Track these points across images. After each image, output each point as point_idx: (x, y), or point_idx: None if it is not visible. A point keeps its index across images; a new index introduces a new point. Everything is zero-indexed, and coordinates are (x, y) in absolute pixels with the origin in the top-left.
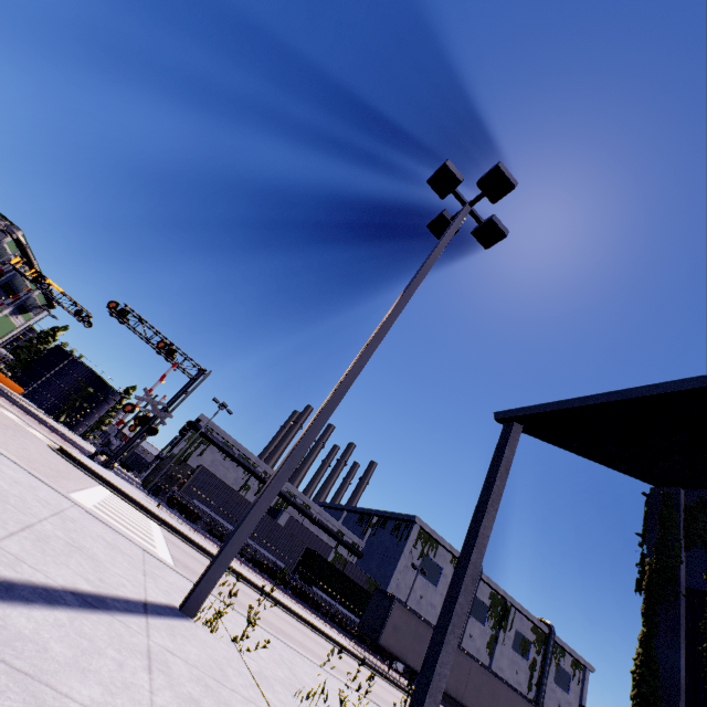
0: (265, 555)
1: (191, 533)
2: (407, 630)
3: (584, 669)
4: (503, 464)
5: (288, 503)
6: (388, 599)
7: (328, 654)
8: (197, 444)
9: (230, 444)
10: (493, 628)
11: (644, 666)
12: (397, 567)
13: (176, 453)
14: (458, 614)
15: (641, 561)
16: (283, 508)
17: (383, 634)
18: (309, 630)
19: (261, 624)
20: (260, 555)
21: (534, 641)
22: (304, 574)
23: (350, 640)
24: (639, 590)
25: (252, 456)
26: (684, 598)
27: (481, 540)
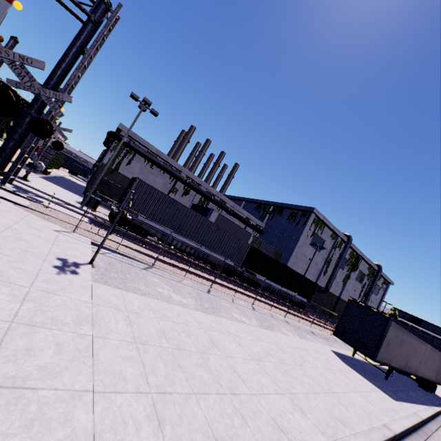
0: (217, 258)
1: (162, 306)
2: (395, 341)
3: (388, 284)
4: None
5: (210, 201)
6: (379, 317)
7: None
8: (123, 154)
9: (153, 154)
10: (347, 271)
11: None
12: (297, 244)
13: (105, 163)
14: None
15: None
16: (205, 205)
17: (379, 352)
18: None
19: None
20: (212, 258)
21: (367, 274)
22: (249, 268)
23: (296, 316)
24: None
25: (175, 164)
26: None
27: None
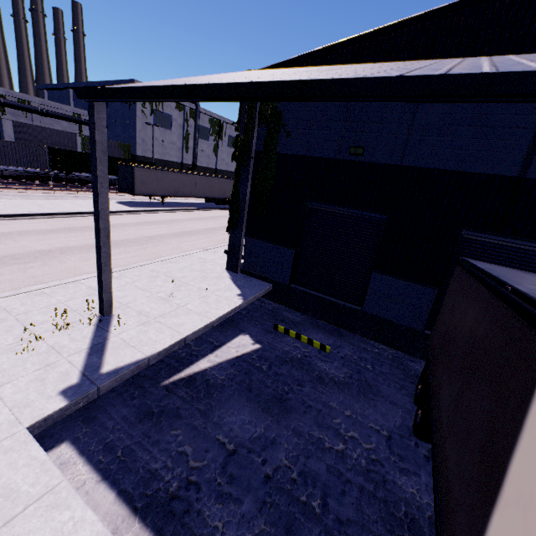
0: (14, 170)
1: None
2: (150, 180)
3: None
4: (99, 150)
5: (1, 106)
6: (130, 168)
7: (24, 332)
8: None
9: None
10: (215, 140)
11: (234, 197)
12: (137, 129)
13: None
14: (106, 257)
15: (236, 141)
16: (1, 113)
17: (136, 189)
18: (79, 218)
19: (1, 295)
20: (9, 172)
21: None
22: (62, 169)
23: (122, 193)
24: (235, 159)
25: None
26: (254, 157)
27: (103, 214)
